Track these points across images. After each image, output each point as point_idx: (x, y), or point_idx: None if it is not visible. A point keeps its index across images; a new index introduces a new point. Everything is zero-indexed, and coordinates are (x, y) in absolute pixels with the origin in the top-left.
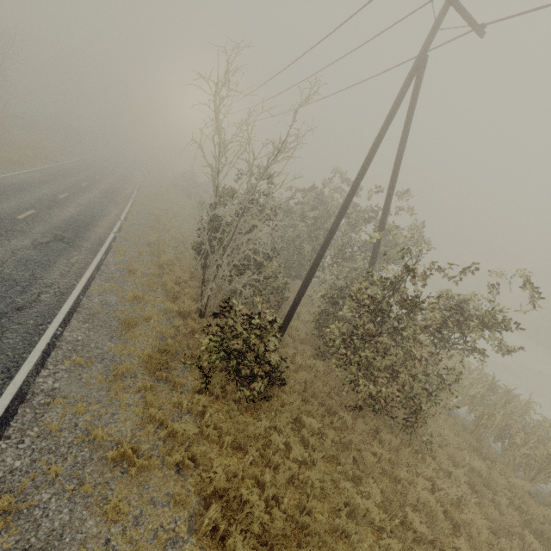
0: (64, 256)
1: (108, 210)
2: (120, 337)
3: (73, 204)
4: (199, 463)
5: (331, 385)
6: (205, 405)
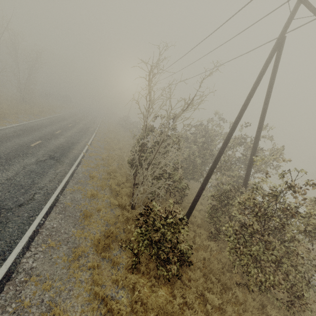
0: (53, 168)
1: (81, 139)
2: (80, 224)
3: (63, 136)
4: None
5: (222, 262)
6: (134, 282)
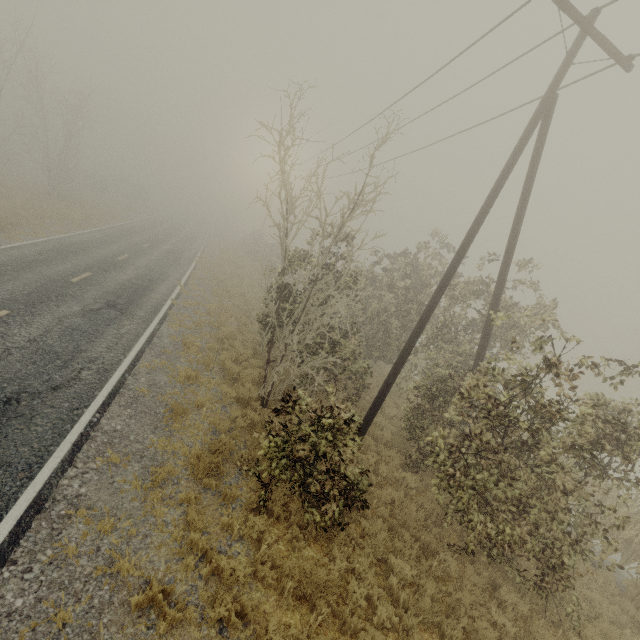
0: (114, 326)
1: (168, 273)
2: (165, 427)
3: (132, 266)
4: (249, 619)
5: (426, 509)
6: (262, 530)
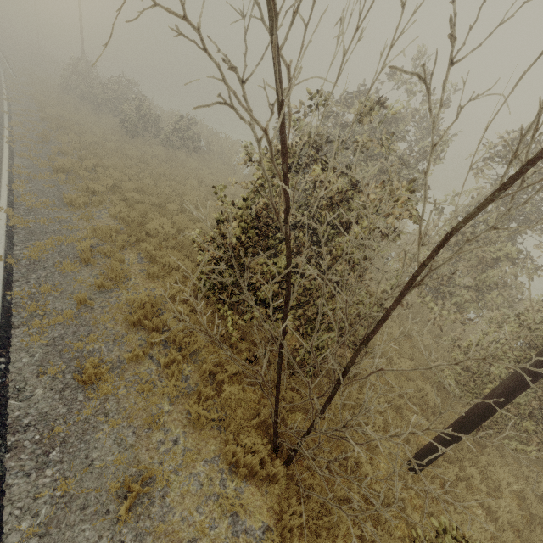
0: None
1: None
2: None
3: None
4: None
5: None
6: None
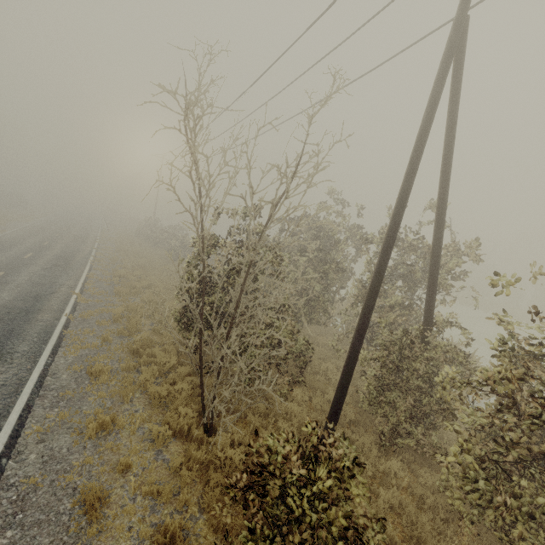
0: None
1: (59, 283)
2: (75, 539)
3: (9, 286)
4: None
5: (429, 504)
6: None
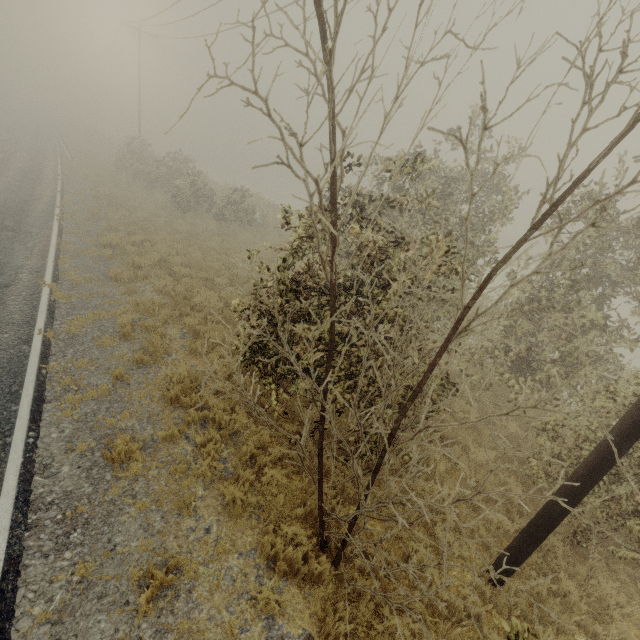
0: None
1: (13, 264)
2: None
3: None
4: None
5: None
6: None
